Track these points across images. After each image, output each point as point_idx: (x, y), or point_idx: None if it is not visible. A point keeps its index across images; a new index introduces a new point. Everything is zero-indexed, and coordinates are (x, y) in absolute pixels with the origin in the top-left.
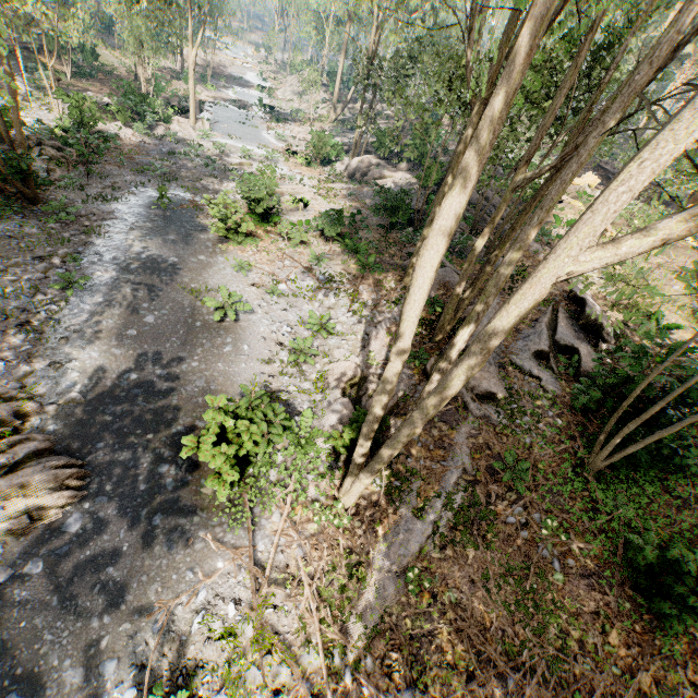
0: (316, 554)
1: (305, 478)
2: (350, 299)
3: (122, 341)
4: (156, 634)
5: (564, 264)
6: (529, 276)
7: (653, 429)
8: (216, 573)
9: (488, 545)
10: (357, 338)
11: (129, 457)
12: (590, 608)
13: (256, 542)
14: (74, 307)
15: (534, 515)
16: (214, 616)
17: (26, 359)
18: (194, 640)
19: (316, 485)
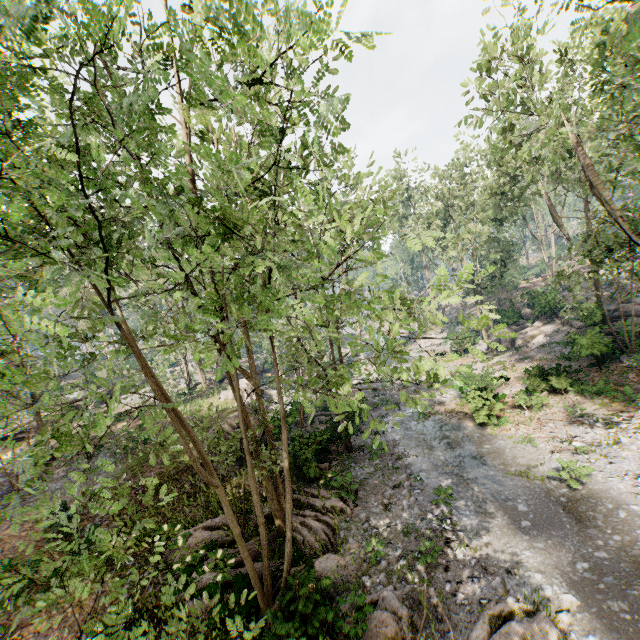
0: None
1: None
2: None
3: (530, 534)
4: None
5: None
6: None
7: None
8: None
9: None
10: None
11: None
12: None
13: None
14: (460, 515)
15: None
16: None
17: (485, 571)
18: None
19: None
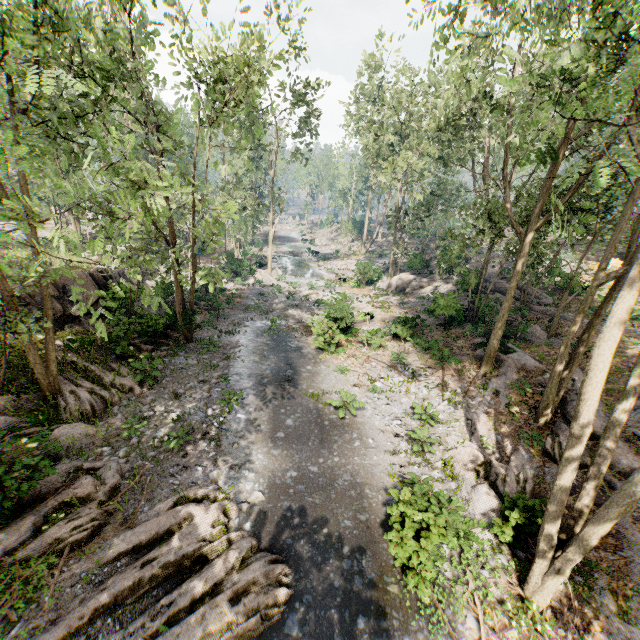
0: None
1: (480, 573)
2: (440, 389)
3: (276, 443)
4: None
5: None
6: None
7: None
8: None
9: None
10: (461, 424)
11: (315, 552)
12: None
13: None
14: (235, 417)
15: None
16: None
17: (214, 463)
18: None
19: (495, 582)
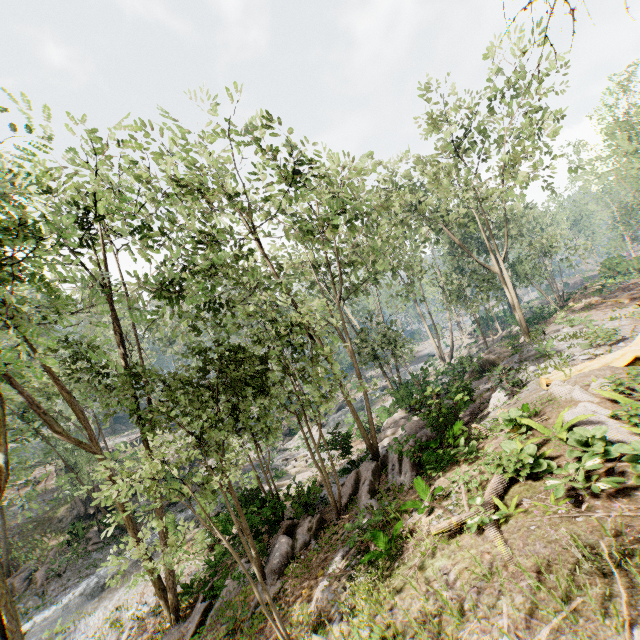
0: None
1: None
2: (128, 639)
3: None
4: None
5: None
6: None
7: None
8: None
9: None
10: None
11: None
12: None
13: None
14: (30, 622)
15: None
16: None
17: None
18: None
19: None
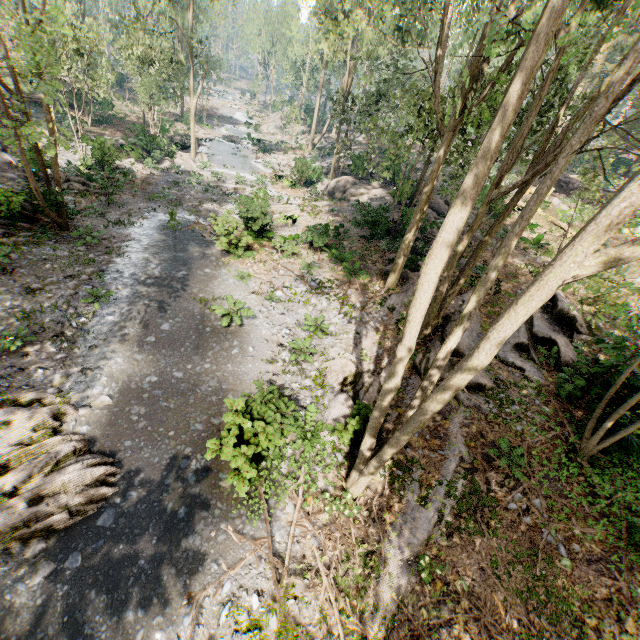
0: (330, 544)
1: (314, 469)
2: (340, 302)
3: (143, 347)
4: (187, 626)
5: (569, 268)
6: (535, 279)
7: (639, 413)
8: (239, 564)
9: (492, 532)
10: (349, 337)
11: (153, 454)
12: (601, 594)
13: (273, 533)
14: (100, 318)
15: (534, 501)
16: (239, 608)
17: (61, 366)
18: (222, 632)
19: (324, 476)
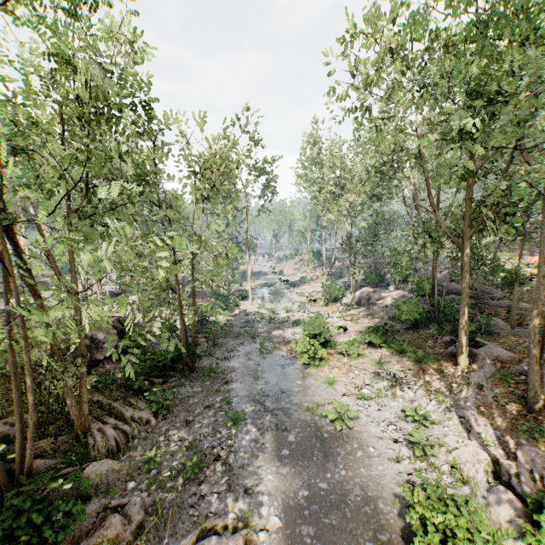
0: None
1: None
2: (424, 389)
3: (282, 461)
4: None
5: None
6: None
7: None
8: None
9: None
10: (455, 423)
11: None
12: None
13: None
14: (241, 438)
15: None
16: None
17: (228, 489)
18: None
19: None
